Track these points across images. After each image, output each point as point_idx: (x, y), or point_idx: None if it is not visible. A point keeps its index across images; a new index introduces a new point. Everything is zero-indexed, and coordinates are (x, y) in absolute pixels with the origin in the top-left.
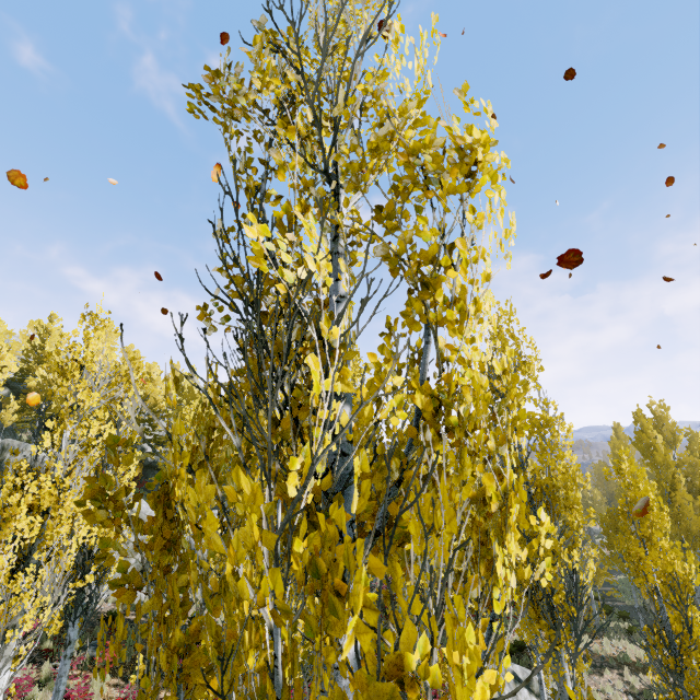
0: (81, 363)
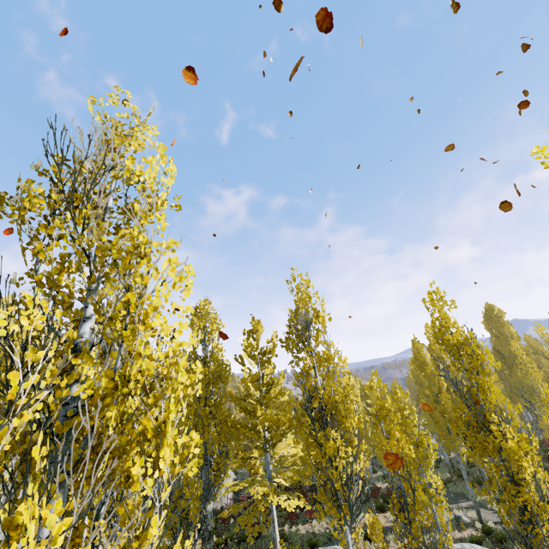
0: None
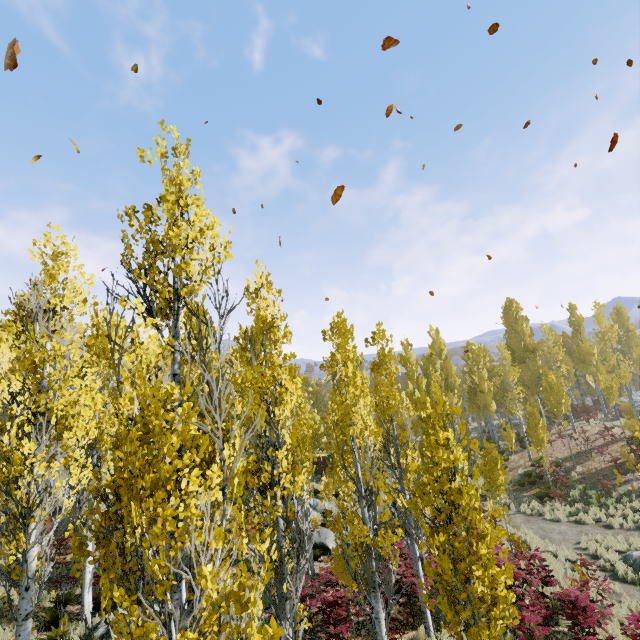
0: None
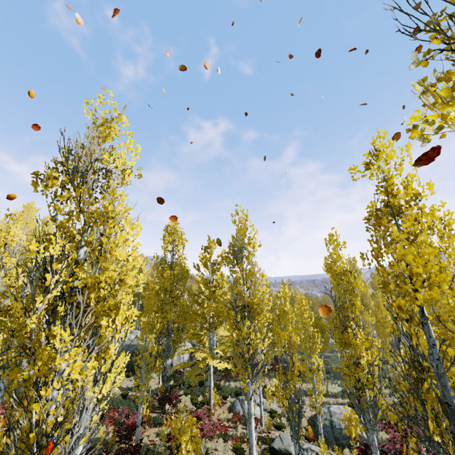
0: (5, 242)
